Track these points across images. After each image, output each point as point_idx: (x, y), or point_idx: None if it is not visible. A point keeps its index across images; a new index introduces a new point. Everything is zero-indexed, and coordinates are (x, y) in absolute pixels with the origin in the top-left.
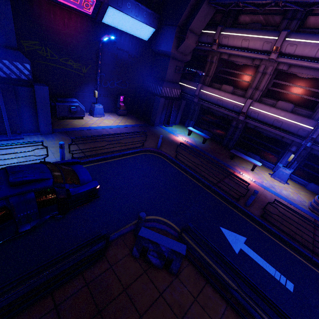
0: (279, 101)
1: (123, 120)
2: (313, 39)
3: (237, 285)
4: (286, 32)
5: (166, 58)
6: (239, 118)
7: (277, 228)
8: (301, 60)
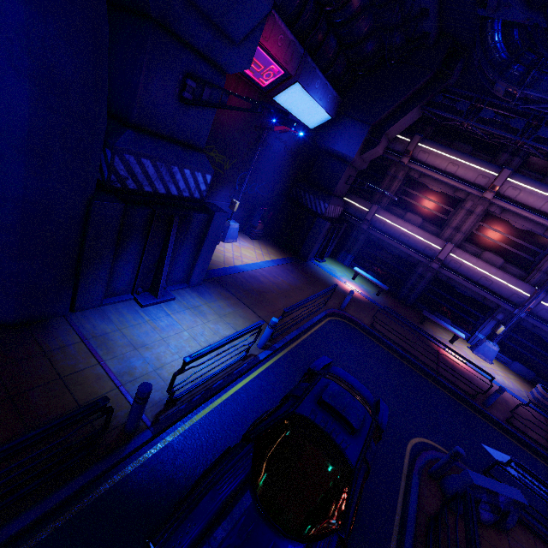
0: (486, 252)
1: (264, 250)
2: (540, 188)
3: (547, 531)
4: (510, 171)
5: (340, 163)
6: (432, 266)
7: (528, 437)
8: (522, 209)
